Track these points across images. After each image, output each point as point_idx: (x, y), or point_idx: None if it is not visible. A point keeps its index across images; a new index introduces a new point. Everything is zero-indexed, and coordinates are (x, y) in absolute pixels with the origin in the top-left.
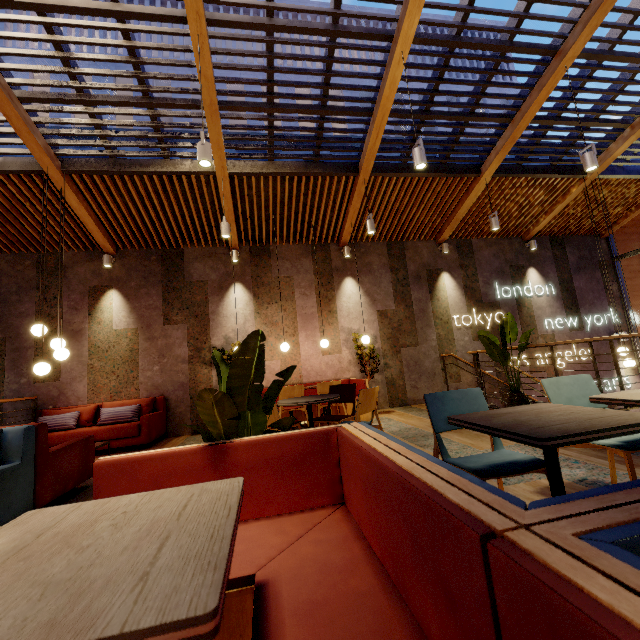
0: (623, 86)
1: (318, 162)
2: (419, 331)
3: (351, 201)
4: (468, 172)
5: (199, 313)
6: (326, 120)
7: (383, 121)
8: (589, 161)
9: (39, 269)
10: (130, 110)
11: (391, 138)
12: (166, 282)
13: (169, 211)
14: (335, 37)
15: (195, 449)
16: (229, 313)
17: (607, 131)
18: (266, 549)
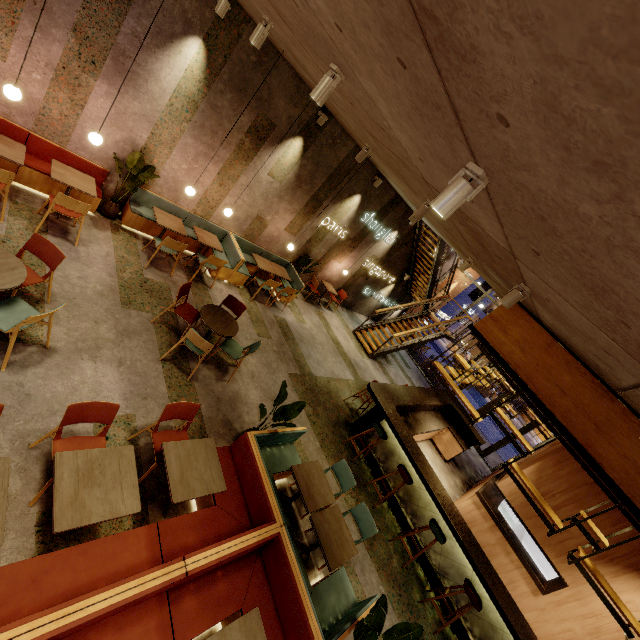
0: None
1: None
2: None
3: None
4: None
5: None
6: None
7: None
8: None
9: None
10: None
11: None
12: None
13: None
14: None
15: None
16: None
17: None
18: None
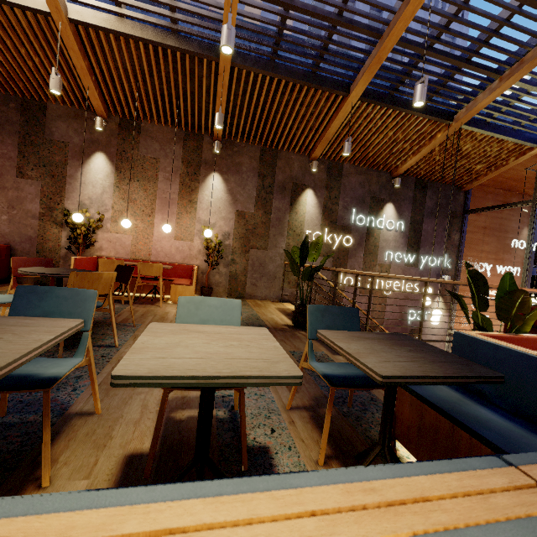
0: (499, 26)
1: (176, 34)
2: (271, 237)
3: (217, 91)
4: (336, 88)
5: (56, 174)
6: None
7: None
8: (418, 94)
9: None
10: None
11: (266, 28)
12: (24, 134)
13: (15, 52)
14: None
15: None
16: (88, 180)
17: (477, 77)
18: None
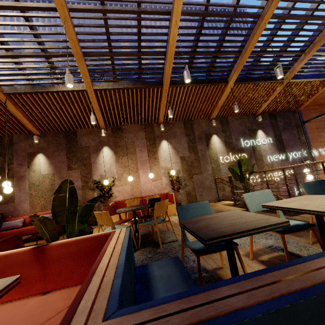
0: (298, 32)
1: (141, 81)
2: (202, 166)
3: (161, 101)
4: (221, 82)
5: (86, 163)
6: (141, 59)
7: (171, 58)
8: (279, 73)
9: (1, 145)
10: (36, 59)
11: (179, 66)
12: (68, 148)
13: (65, 111)
14: (139, 14)
15: (26, 250)
16: (102, 162)
17: (292, 57)
18: (51, 311)
